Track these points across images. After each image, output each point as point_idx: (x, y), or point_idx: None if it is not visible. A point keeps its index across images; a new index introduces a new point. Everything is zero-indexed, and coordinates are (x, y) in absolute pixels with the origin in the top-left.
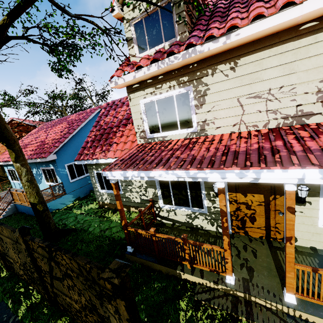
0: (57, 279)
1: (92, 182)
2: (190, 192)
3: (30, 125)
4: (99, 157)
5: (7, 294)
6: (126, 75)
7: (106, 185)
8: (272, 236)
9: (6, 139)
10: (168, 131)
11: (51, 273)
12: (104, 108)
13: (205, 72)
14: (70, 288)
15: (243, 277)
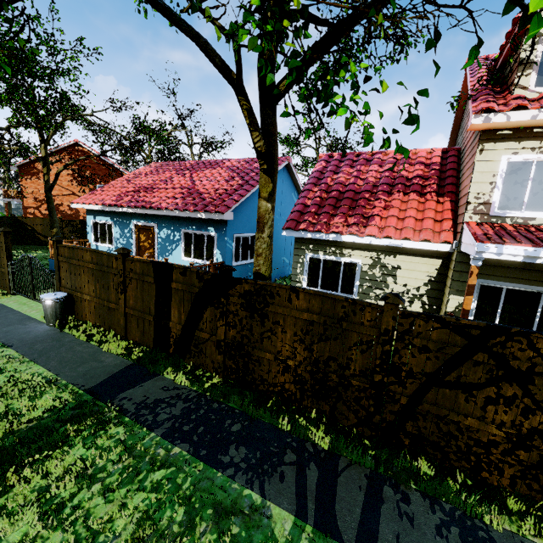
0: (452, 387)
1: (293, 271)
2: (540, 312)
3: (103, 160)
4: (348, 231)
5: (260, 410)
6: (517, 112)
7: (323, 281)
8: None
9: (271, 158)
10: (539, 212)
11: (438, 375)
12: (325, 161)
13: None
14: (497, 401)
15: None
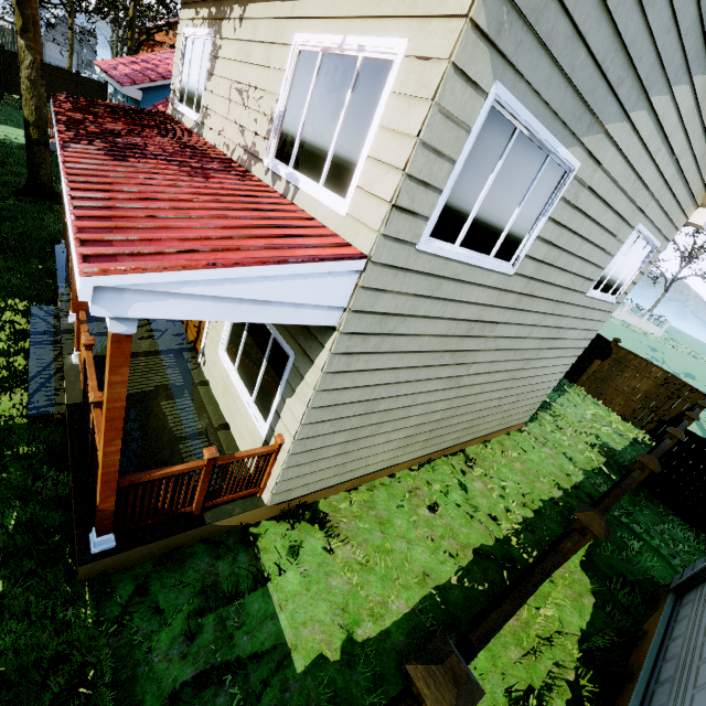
0: None
1: None
2: None
3: None
4: None
5: None
6: None
7: None
8: (197, 346)
9: None
10: (189, 108)
11: None
12: None
13: (226, 10)
14: None
15: (90, 329)
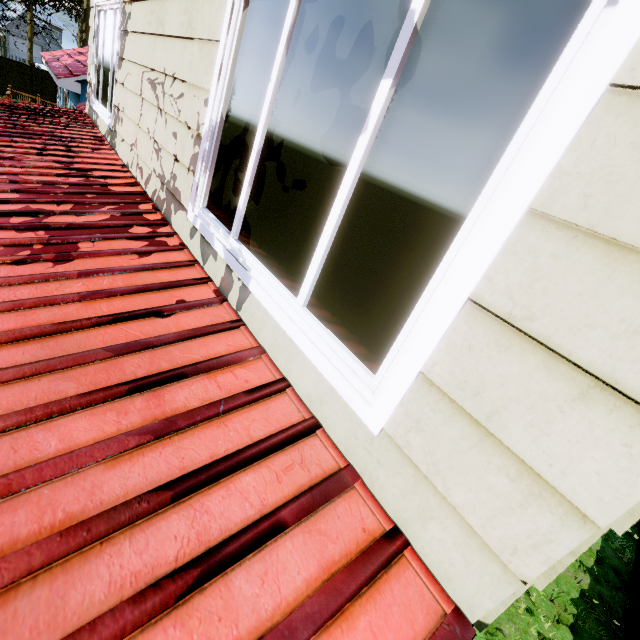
0: None
1: None
2: None
3: None
4: None
5: None
6: None
7: None
8: None
9: None
10: (104, 106)
11: None
12: None
13: None
14: None
15: None
